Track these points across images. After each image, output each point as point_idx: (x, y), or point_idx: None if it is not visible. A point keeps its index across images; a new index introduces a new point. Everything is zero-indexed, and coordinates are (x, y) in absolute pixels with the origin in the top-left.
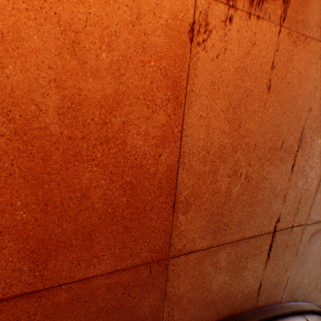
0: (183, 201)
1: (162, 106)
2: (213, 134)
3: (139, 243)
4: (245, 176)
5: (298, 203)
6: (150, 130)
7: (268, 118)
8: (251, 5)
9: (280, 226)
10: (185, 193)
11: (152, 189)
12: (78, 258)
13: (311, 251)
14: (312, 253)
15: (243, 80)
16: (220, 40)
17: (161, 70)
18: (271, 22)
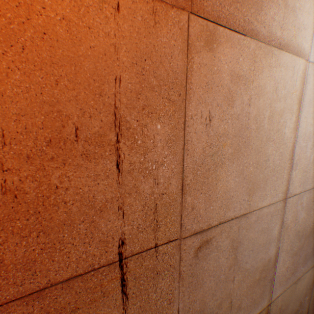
0: None
1: None
2: None
3: None
4: (3, 189)
5: (156, 214)
6: None
7: (18, 89)
8: None
9: (132, 249)
10: None
11: None
12: None
13: (207, 268)
14: (210, 269)
15: None
16: None
17: None
18: None
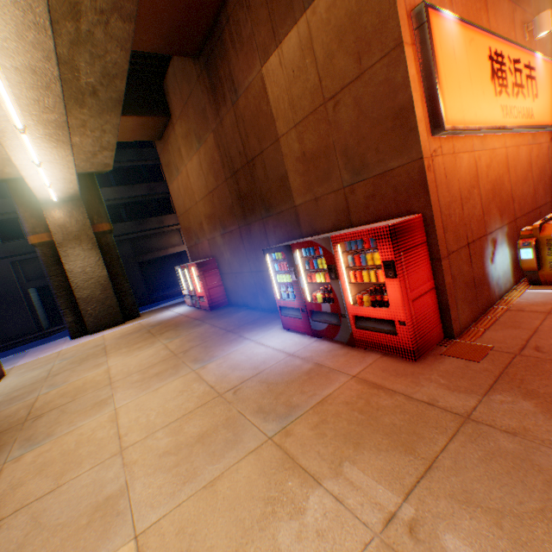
0: (551, 184)
1: (547, 163)
2: (551, 167)
3: (549, 195)
4: None
5: None
6: (547, 168)
7: None
8: (549, 141)
9: None
10: (551, 182)
11: (548, 181)
12: (546, 197)
13: None
14: None
15: (551, 155)
16: (548, 149)
17: (546, 157)
18: (551, 142)
